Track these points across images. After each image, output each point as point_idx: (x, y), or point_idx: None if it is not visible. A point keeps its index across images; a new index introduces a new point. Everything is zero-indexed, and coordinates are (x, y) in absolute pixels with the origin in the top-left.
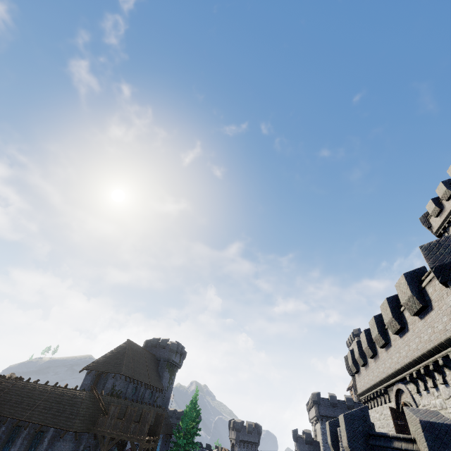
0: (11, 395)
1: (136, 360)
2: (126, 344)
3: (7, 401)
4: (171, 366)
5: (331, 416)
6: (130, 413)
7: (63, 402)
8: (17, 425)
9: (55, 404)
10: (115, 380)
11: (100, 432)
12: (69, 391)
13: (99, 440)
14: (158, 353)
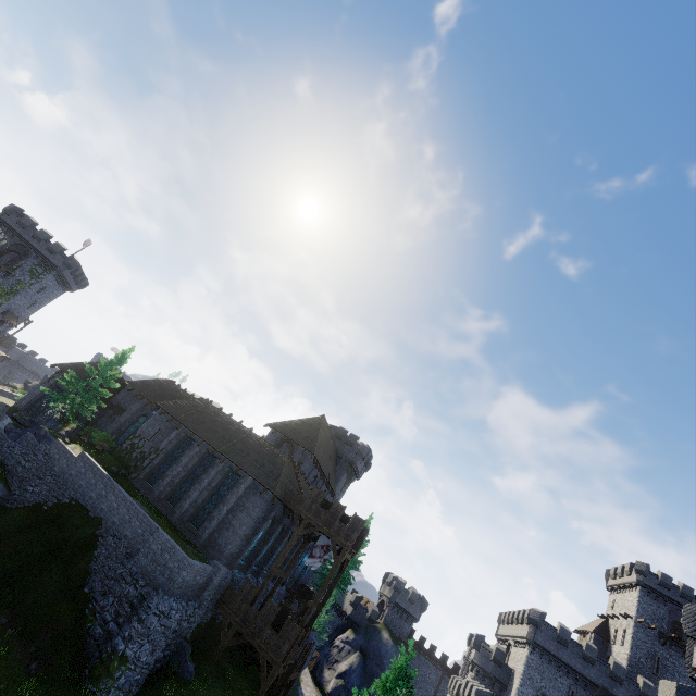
0: (205, 417)
1: (324, 445)
2: (320, 420)
3: (201, 421)
4: (351, 471)
5: (551, 652)
6: (337, 508)
7: (262, 454)
8: (211, 453)
9: (252, 451)
10: (304, 457)
11: (296, 510)
12: (267, 445)
13: (293, 518)
14: (341, 448)
